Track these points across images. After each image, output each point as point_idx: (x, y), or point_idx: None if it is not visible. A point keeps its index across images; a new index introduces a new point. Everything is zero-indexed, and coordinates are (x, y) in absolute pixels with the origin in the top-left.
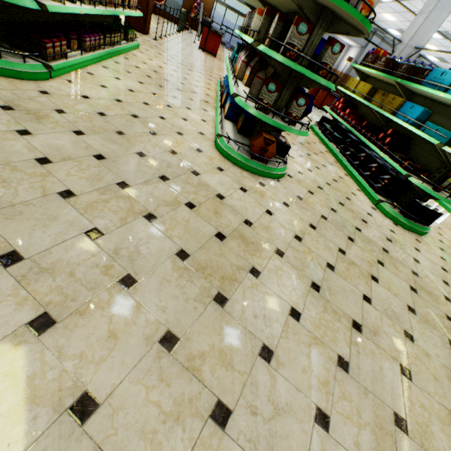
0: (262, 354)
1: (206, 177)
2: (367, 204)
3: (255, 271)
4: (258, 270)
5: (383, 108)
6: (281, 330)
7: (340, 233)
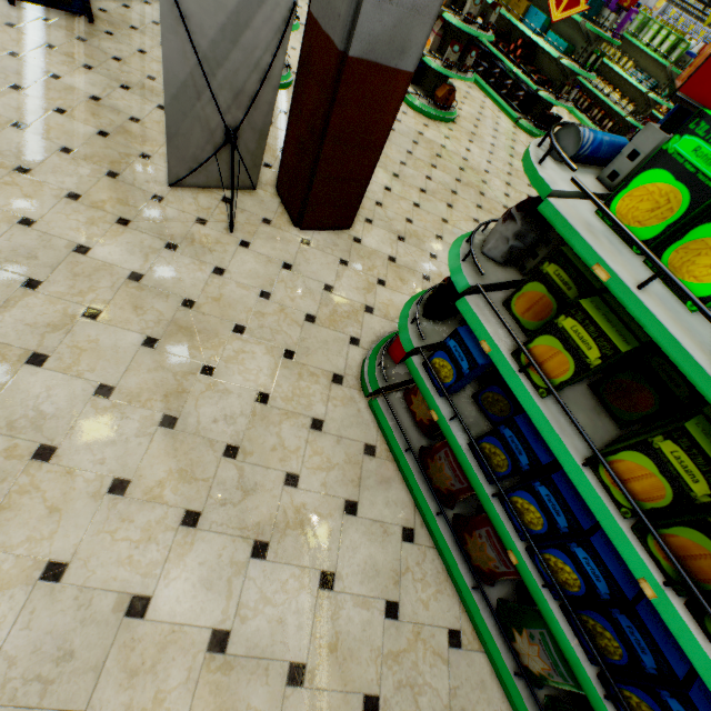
0: (504, 208)
1: (427, 136)
2: (510, 125)
3: (484, 182)
4: (485, 181)
5: (511, 11)
6: (505, 201)
7: (505, 154)
